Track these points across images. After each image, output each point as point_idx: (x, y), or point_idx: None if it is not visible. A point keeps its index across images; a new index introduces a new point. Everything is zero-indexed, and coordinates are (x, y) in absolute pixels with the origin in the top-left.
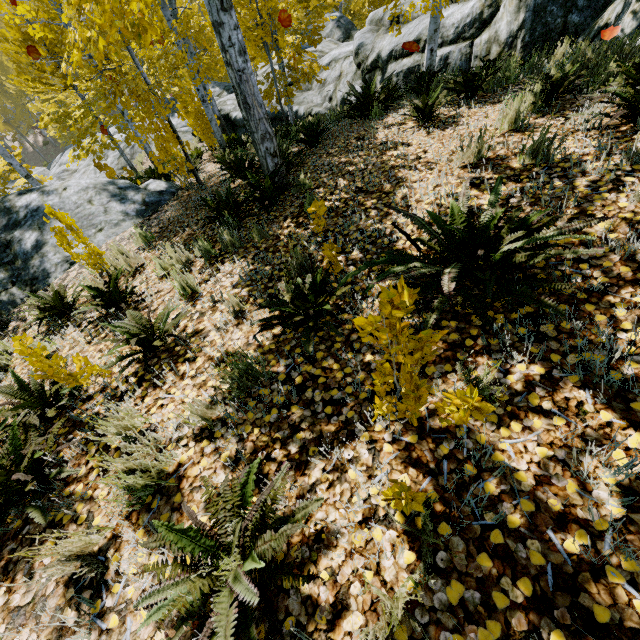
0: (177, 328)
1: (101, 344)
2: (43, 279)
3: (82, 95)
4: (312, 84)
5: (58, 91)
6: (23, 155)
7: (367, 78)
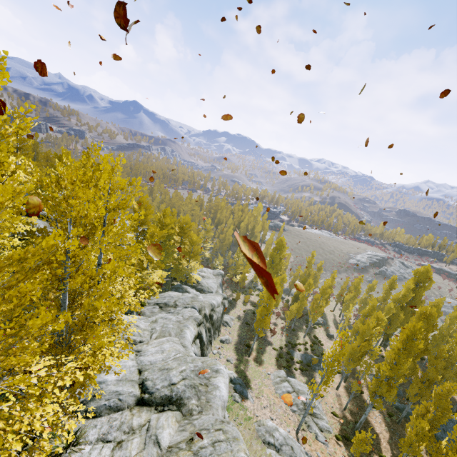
0: None
1: None
2: None
3: None
4: None
5: None
6: None
7: None
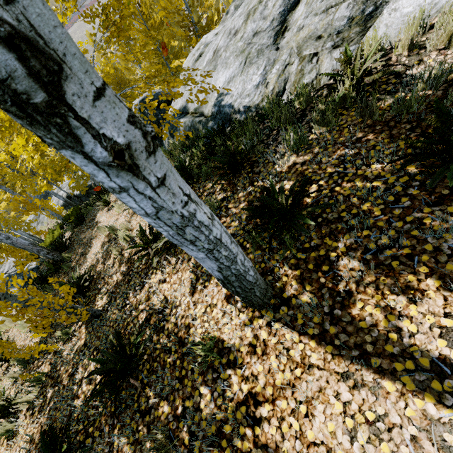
0: (19, 347)
1: None
2: None
3: None
4: None
5: None
6: None
7: None
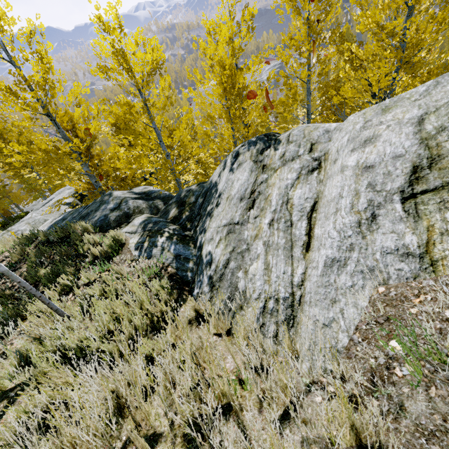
0: None
1: None
2: None
3: None
4: None
5: None
6: None
7: None
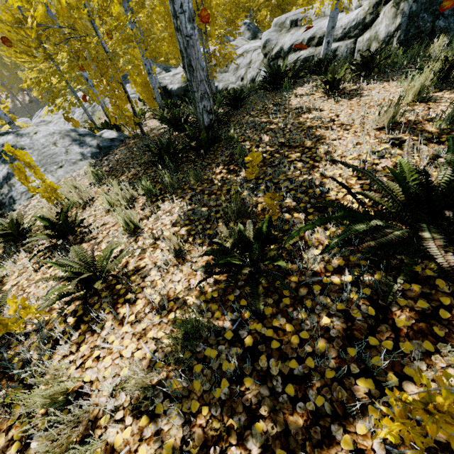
0: (119, 263)
1: (47, 273)
2: (9, 205)
3: (58, 66)
4: (229, 68)
5: (40, 62)
6: (13, 109)
7: (271, 64)
